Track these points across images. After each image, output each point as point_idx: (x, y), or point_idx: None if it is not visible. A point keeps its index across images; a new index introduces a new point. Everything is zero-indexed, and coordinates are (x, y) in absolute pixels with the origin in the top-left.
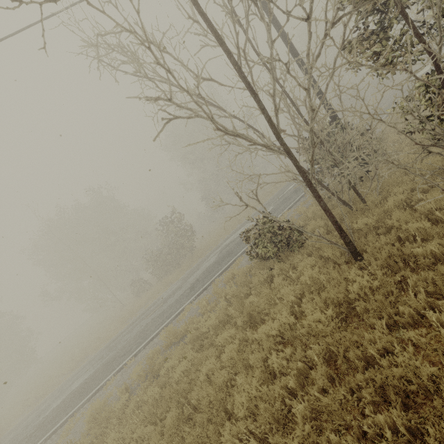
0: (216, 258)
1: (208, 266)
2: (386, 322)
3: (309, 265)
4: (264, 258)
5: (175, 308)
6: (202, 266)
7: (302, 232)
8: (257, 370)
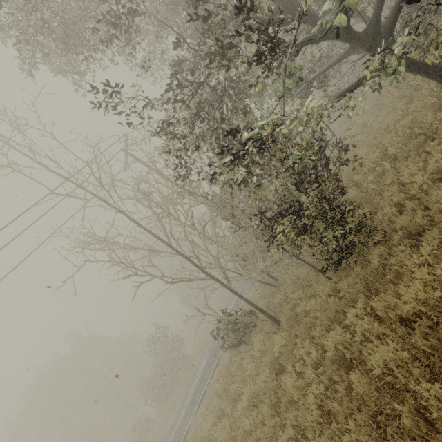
0: (206, 360)
1: (202, 371)
2: (293, 364)
3: (257, 341)
4: (235, 346)
5: (182, 430)
6: (197, 373)
7: (255, 313)
8: (238, 437)
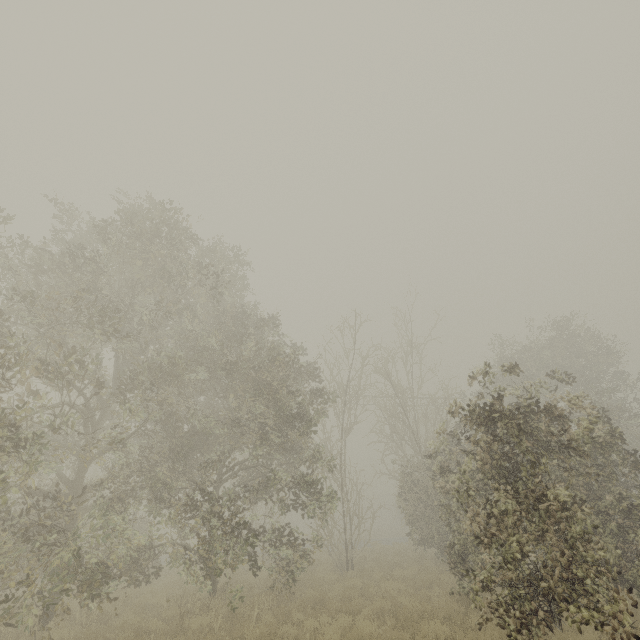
0: None
1: None
2: None
3: None
4: None
5: None
6: None
7: None
8: None
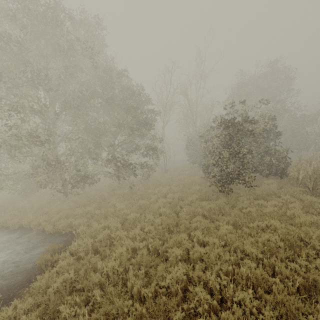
0: None
1: None
2: None
3: None
4: None
5: None
6: None
7: None
8: None
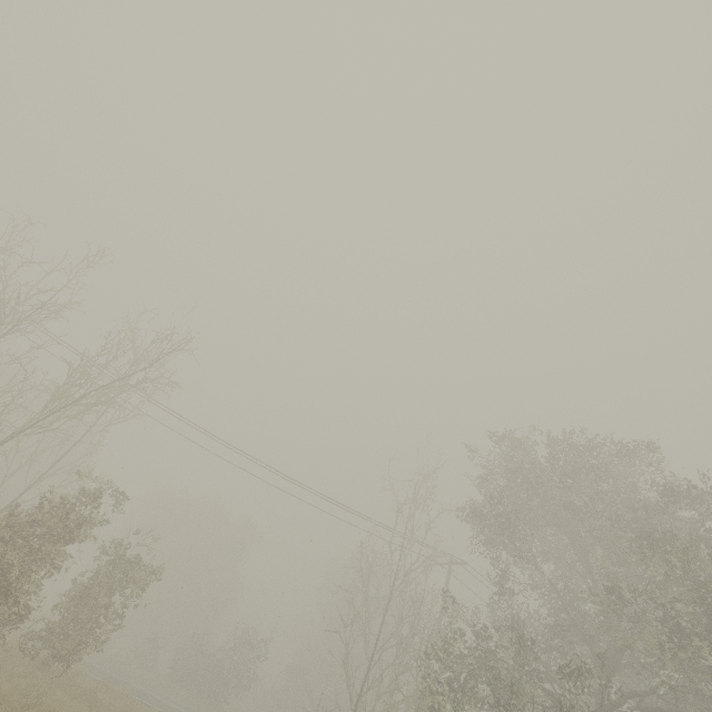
0: None
1: None
2: None
3: None
4: None
5: None
6: None
7: None
8: None
